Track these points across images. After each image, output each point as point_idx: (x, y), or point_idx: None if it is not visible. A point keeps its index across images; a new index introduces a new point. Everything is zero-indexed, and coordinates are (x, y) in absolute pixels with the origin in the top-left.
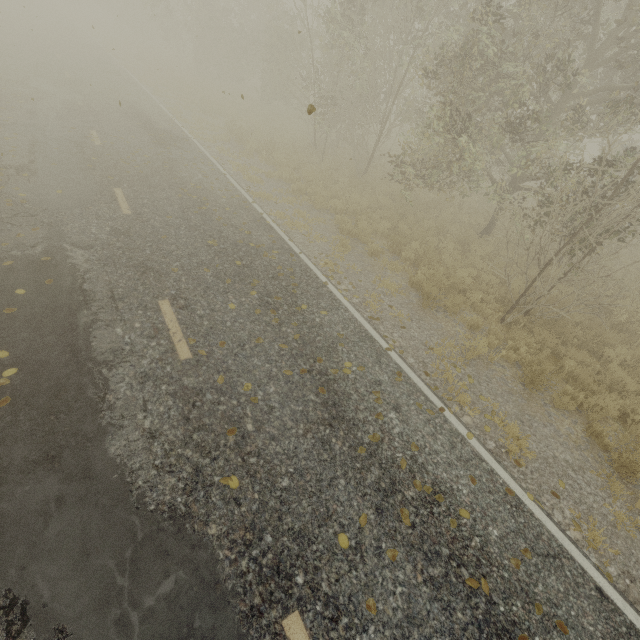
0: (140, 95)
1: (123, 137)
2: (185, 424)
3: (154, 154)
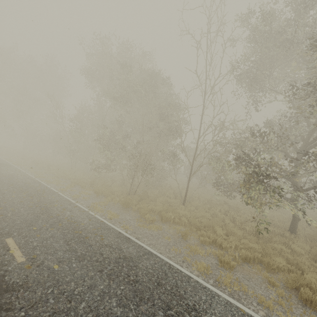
0: None
1: None
2: None
3: None
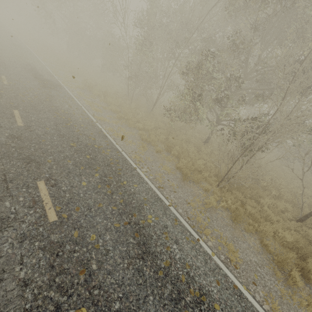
0: (34, 60)
1: (22, 81)
2: (50, 271)
3: (40, 92)
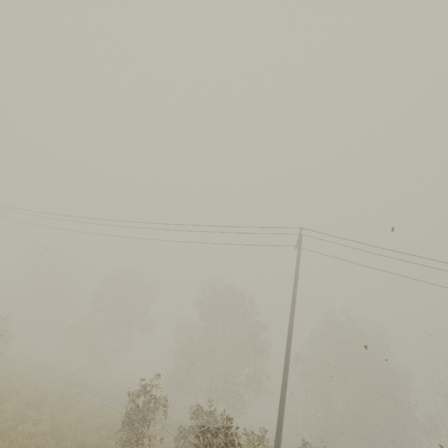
0: None
1: None
2: None
3: None
